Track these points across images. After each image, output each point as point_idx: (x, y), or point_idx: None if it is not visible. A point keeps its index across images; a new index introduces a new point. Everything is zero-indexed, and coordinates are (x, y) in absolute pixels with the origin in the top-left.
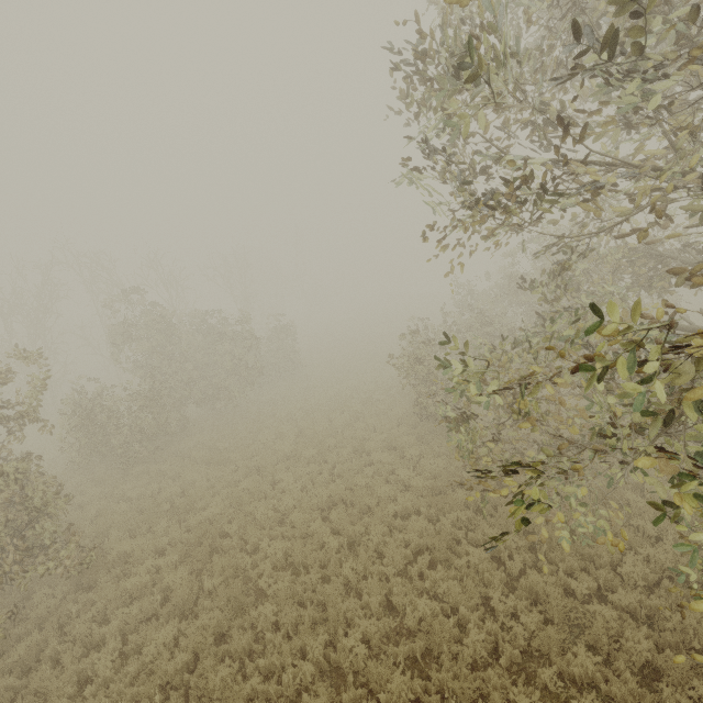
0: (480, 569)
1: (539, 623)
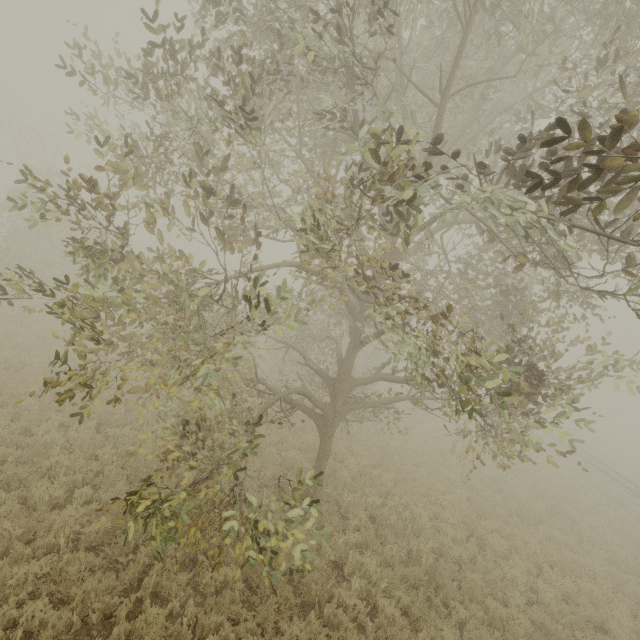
0: (121, 441)
1: (118, 475)
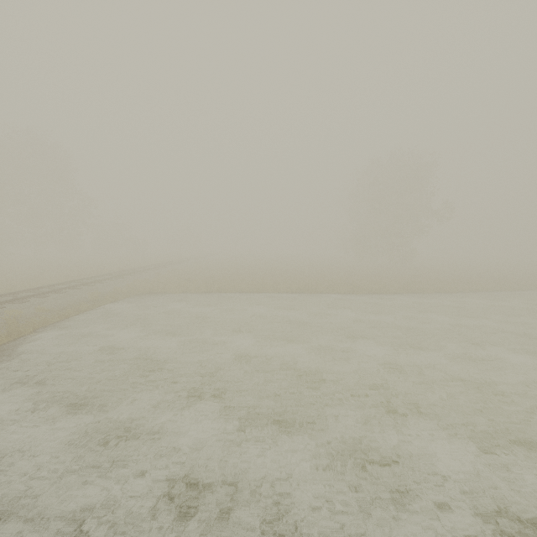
0: None
1: None
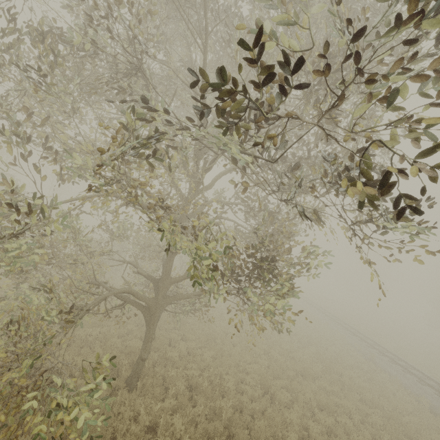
0: None
1: None
